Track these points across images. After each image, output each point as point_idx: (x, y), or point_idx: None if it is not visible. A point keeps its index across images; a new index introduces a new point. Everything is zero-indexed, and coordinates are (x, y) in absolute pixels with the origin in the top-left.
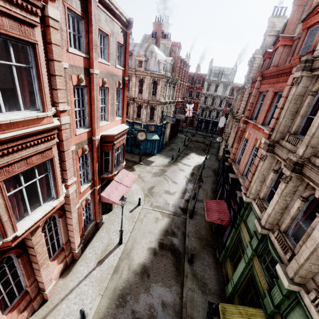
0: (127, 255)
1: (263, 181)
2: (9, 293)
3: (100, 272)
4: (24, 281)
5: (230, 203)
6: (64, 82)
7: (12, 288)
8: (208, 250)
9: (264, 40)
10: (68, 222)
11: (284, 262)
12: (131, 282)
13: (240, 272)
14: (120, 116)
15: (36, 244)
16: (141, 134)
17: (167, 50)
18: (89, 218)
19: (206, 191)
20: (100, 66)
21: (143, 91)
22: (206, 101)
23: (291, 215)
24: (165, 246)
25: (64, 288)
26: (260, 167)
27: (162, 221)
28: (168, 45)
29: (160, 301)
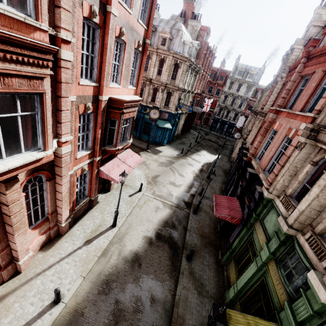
0: (119, 240)
1: (294, 176)
2: None
3: (86, 253)
4: None
5: (243, 201)
6: (71, 2)
7: None
8: (210, 250)
9: (307, 32)
10: (57, 189)
11: (317, 271)
12: (119, 269)
13: (249, 277)
14: (134, 86)
15: (11, 201)
16: (154, 112)
17: (195, 33)
18: (83, 193)
19: (214, 189)
20: (120, 9)
21: (162, 72)
22: (225, 100)
23: None
24: (162, 237)
25: (42, 262)
26: (293, 157)
27: (163, 211)
28: (197, 27)
29: (149, 295)
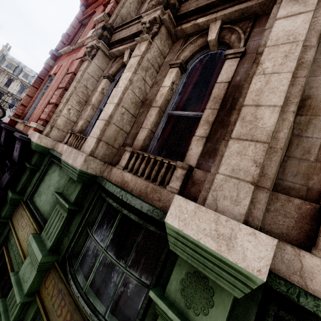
0: None
1: (85, 104)
2: None
3: None
4: None
5: None
6: None
7: None
8: None
9: None
10: None
11: (168, 209)
12: None
13: None
14: None
15: None
16: None
17: None
18: None
19: None
20: None
21: None
22: None
23: (160, 101)
24: None
25: None
26: (82, 70)
27: None
28: None
29: None
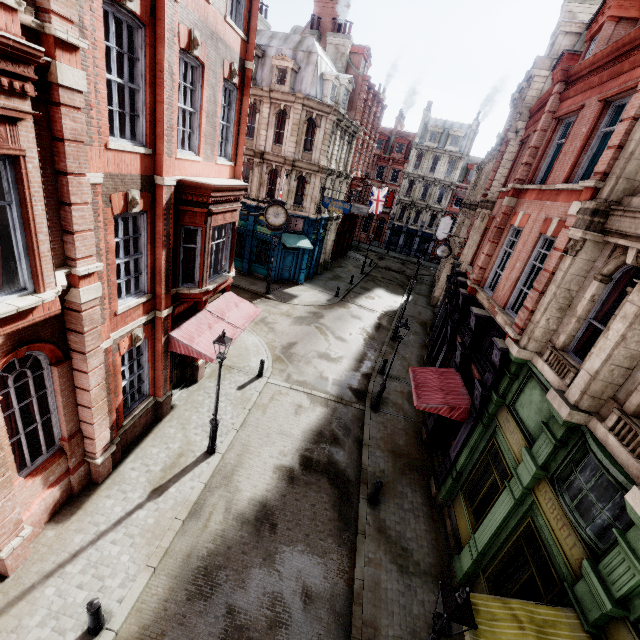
0: (225, 480)
1: (567, 308)
2: None
3: (155, 515)
4: None
5: (469, 375)
6: None
7: None
8: (413, 479)
9: (553, 46)
10: (77, 383)
11: None
12: (230, 540)
13: (499, 523)
14: (229, 160)
15: None
16: (275, 212)
17: (342, 59)
18: (139, 390)
19: (407, 360)
20: None
21: (284, 138)
22: (411, 191)
23: None
24: (315, 465)
25: (56, 548)
26: (563, 271)
27: (310, 411)
28: (345, 48)
29: (300, 587)
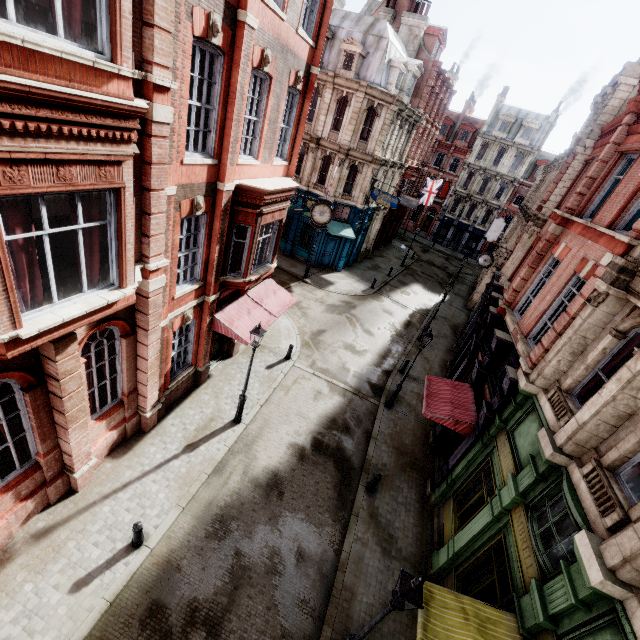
0: (245, 448)
1: (580, 354)
2: (6, 460)
3: (187, 466)
4: (33, 443)
5: (482, 392)
6: (172, 14)
7: (9, 450)
8: (411, 477)
9: None
10: (138, 352)
11: (595, 532)
12: (244, 498)
13: (476, 533)
14: (284, 159)
15: (64, 374)
16: (321, 211)
17: (414, 41)
18: (184, 359)
19: (429, 362)
20: (264, 14)
21: (342, 126)
22: (469, 183)
23: None
24: (324, 448)
25: (112, 477)
26: (582, 319)
27: (328, 399)
28: (419, 29)
29: (295, 547)
